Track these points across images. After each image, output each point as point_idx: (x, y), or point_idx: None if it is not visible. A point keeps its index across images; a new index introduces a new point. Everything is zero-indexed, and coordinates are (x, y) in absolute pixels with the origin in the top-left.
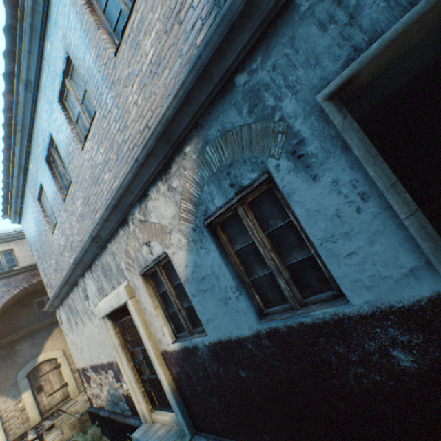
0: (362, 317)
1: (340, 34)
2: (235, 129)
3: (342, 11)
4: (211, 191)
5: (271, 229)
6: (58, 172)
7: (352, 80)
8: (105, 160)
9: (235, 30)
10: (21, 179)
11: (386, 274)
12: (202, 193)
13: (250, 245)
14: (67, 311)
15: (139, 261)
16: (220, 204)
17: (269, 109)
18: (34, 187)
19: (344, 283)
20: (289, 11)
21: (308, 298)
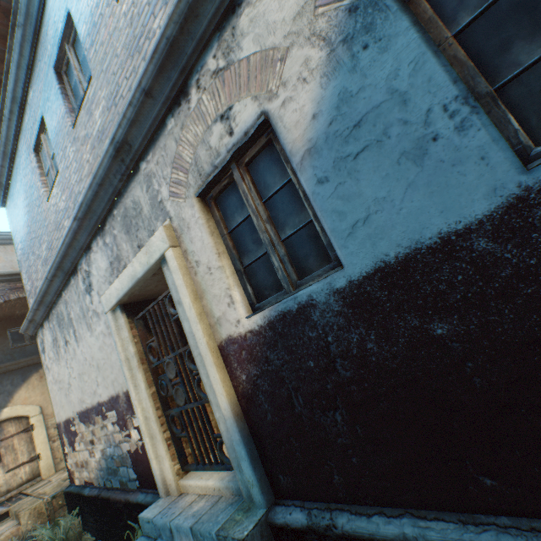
0: None
1: None
2: None
3: None
4: None
5: None
6: (70, 88)
7: None
8: None
9: None
10: (13, 123)
11: None
12: None
13: None
14: (54, 326)
15: (199, 165)
16: None
17: None
18: (31, 130)
19: None
20: None
21: None
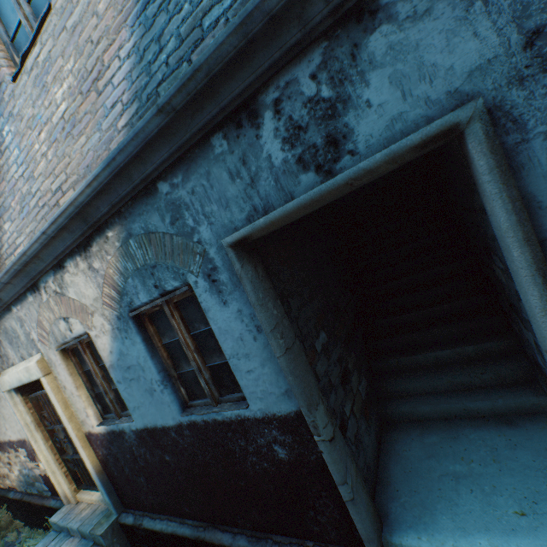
0: (256, 420)
1: (244, 190)
2: (158, 233)
3: (246, 171)
4: (136, 285)
5: (196, 330)
6: None
7: (247, 239)
8: (4, 205)
9: (153, 145)
10: None
11: (272, 391)
12: (126, 284)
13: (178, 341)
14: None
15: (56, 335)
16: (145, 300)
17: (189, 228)
18: None
19: (246, 393)
20: (206, 146)
21: (224, 396)
